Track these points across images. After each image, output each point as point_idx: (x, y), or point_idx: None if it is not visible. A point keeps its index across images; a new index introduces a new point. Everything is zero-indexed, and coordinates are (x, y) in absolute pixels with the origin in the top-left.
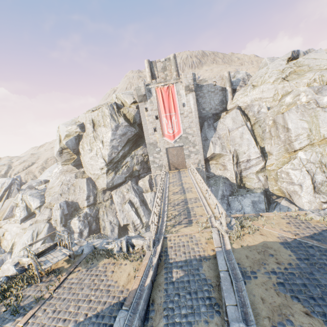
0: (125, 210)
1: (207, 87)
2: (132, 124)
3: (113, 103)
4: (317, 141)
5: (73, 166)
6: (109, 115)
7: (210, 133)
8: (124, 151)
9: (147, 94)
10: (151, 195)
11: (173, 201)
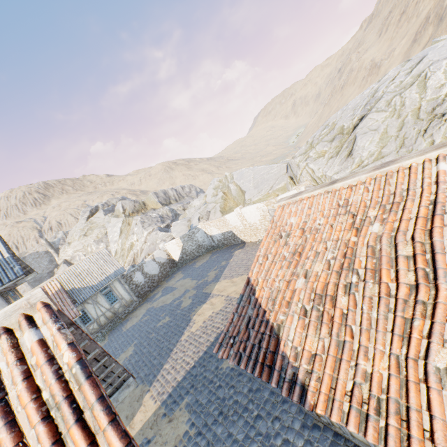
0: None
1: (31, 256)
2: None
3: None
4: None
5: None
6: None
7: None
8: None
9: None
10: None
11: None
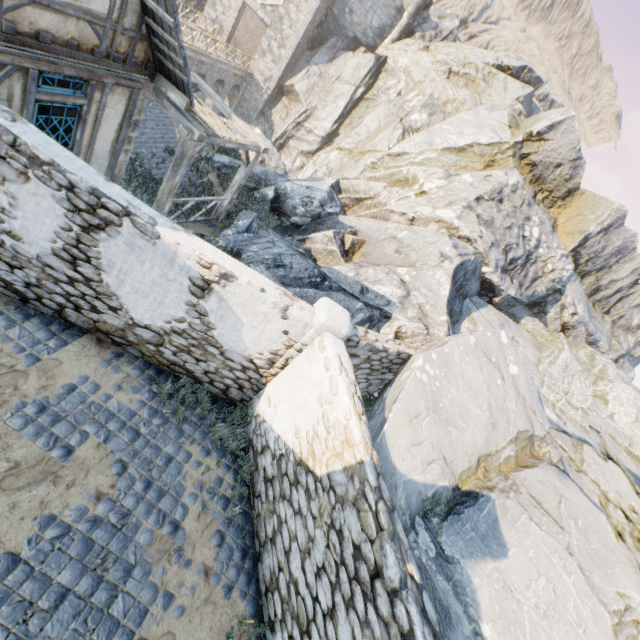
0: None
1: None
2: None
3: None
4: (357, 152)
5: None
6: None
7: (321, 59)
8: None
9: None
10: None
11: None
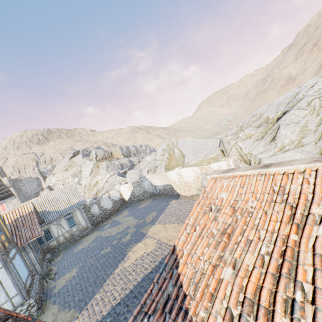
0: None
1: (26, 179)
2: None
3: None
4: None
5: None
6: None
7: None
8: None
9: None
10: None
11: None
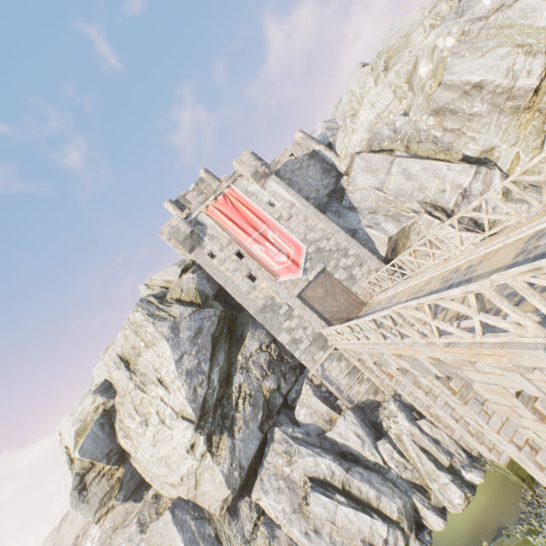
0: (322, 521)
1: (286, 168)
2: (202, 306)
3: (145, 296)
4: None
5: (123, 501)
6: (147, 318)
7: (351, 219)
8: (219, 367)
9: (197, 229)
10: (349, 423)
11: (483, 303)
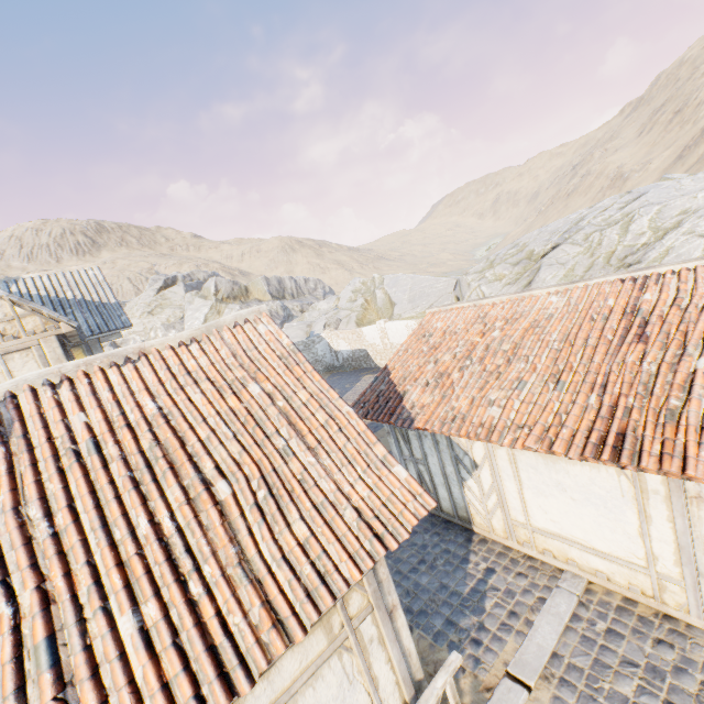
0: None
1: None
2: None
3: None
4: None
5: None
6: None
7: None
8: None
9: None
10: None
11: None
